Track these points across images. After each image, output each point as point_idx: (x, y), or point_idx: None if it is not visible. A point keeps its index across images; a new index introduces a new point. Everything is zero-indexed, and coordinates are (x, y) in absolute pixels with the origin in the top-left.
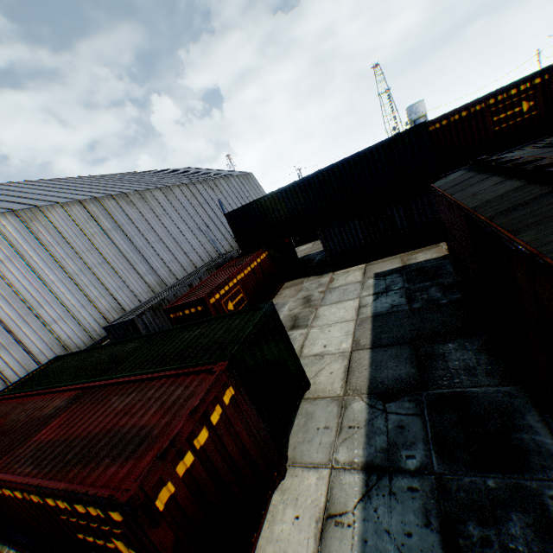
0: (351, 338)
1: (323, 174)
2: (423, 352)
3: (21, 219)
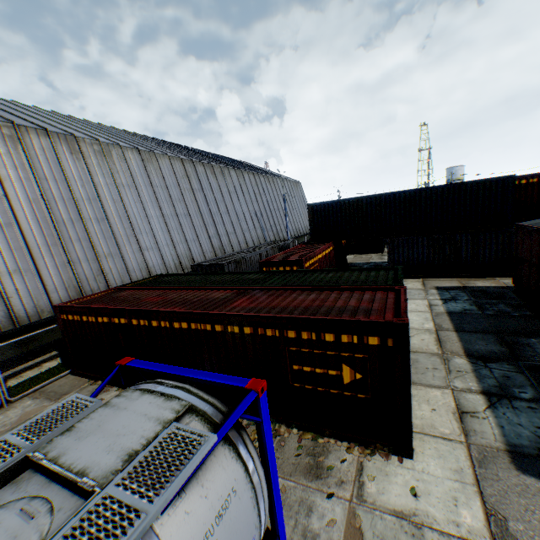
0: (431, 322)
1: (410, 193)
2: (508, 340)
3: (141, 157)
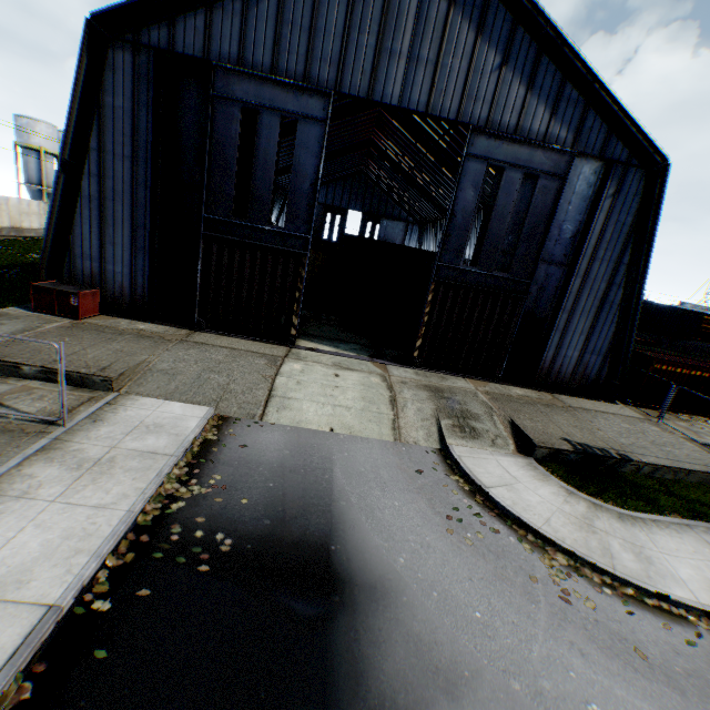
0: None
1: (653, 305)
2: None
3: None
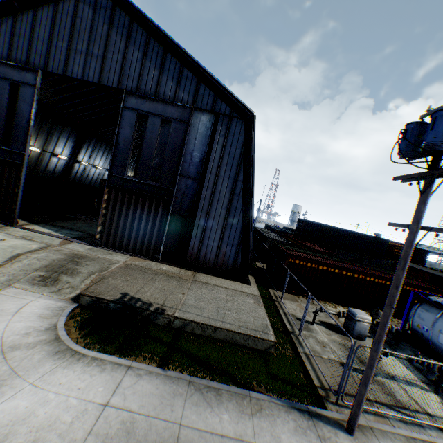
0: None
1: (352, 232)
2: None
3: None
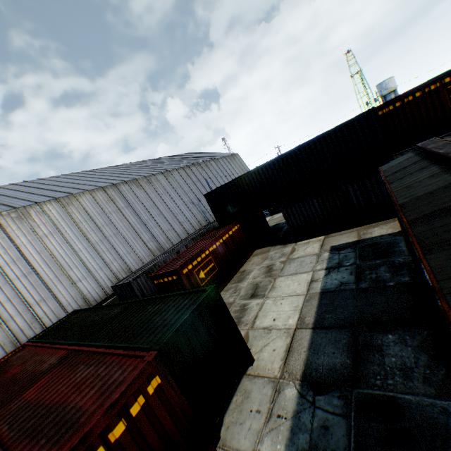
0: (298, 314)
1: (282, 159)
2: (362, 340)
3: (61, 204)
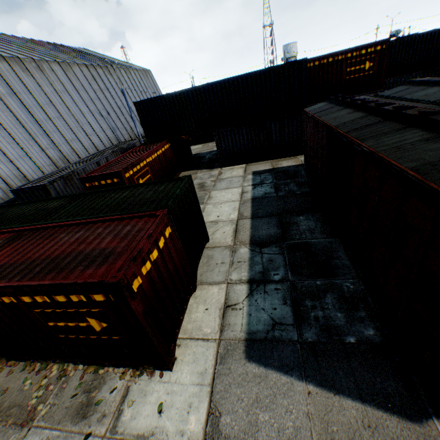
0: (237, 212)
1: (225, 83)
2: (285, 221)
3: None
